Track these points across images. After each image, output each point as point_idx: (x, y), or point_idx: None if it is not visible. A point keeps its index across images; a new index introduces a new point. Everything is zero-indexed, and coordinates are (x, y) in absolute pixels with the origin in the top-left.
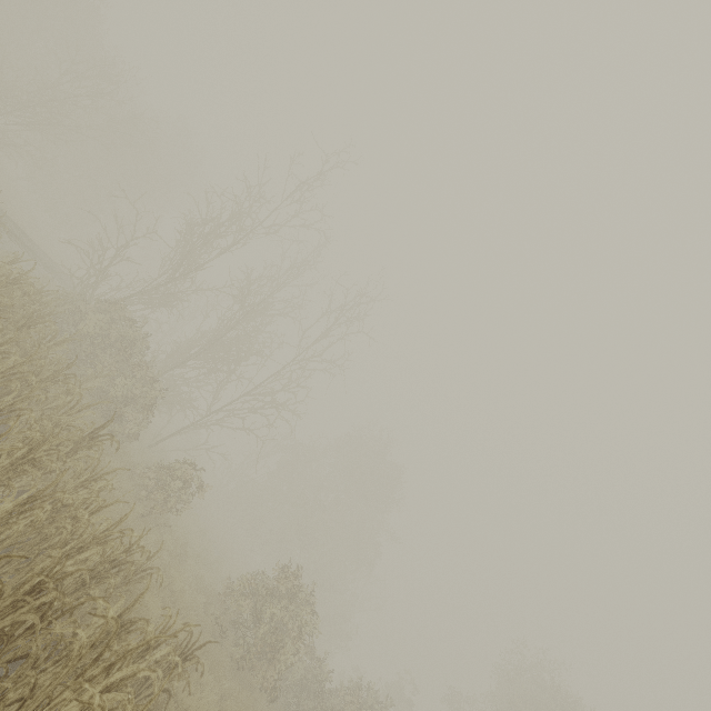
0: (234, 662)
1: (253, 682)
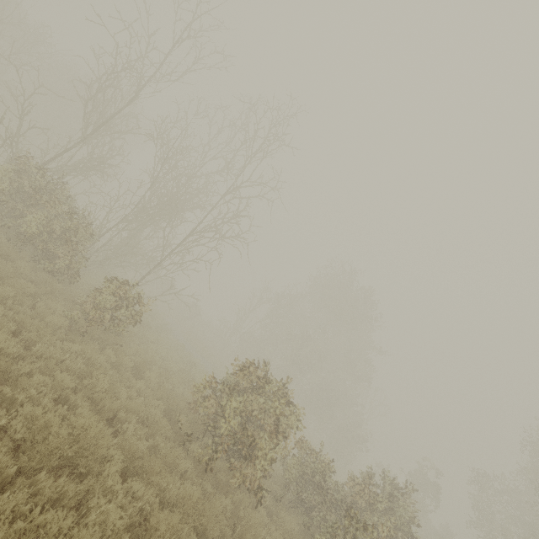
0: (202, 464)
1: (230, 483)
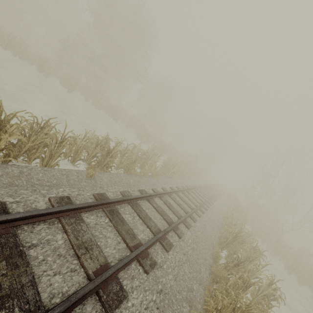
0: None
1: None
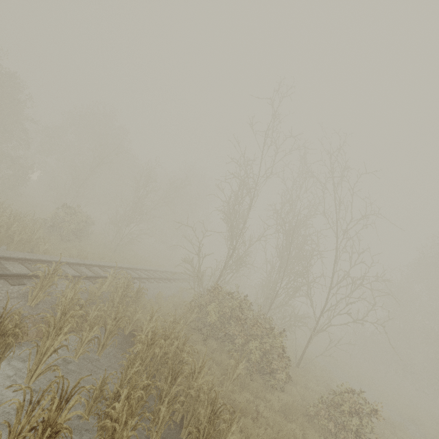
0: None
1: None
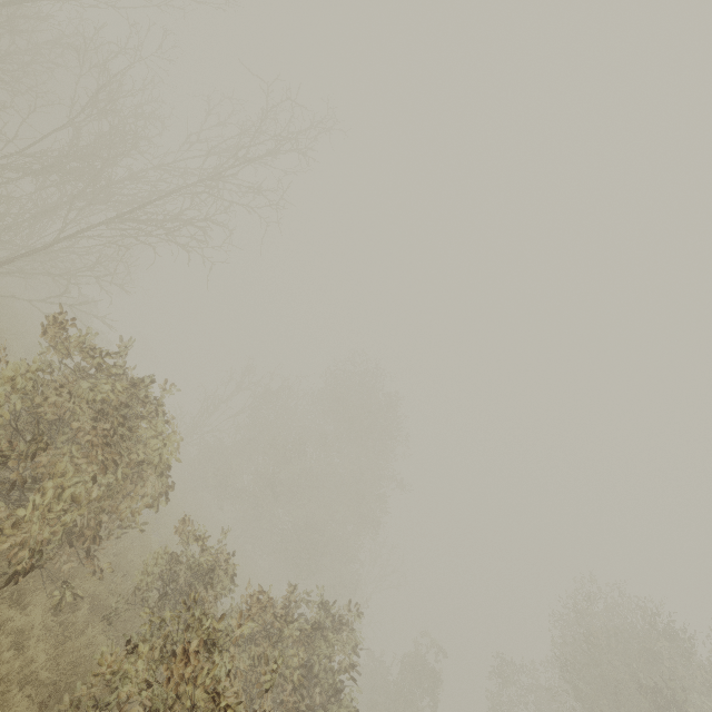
0: None
1: None
